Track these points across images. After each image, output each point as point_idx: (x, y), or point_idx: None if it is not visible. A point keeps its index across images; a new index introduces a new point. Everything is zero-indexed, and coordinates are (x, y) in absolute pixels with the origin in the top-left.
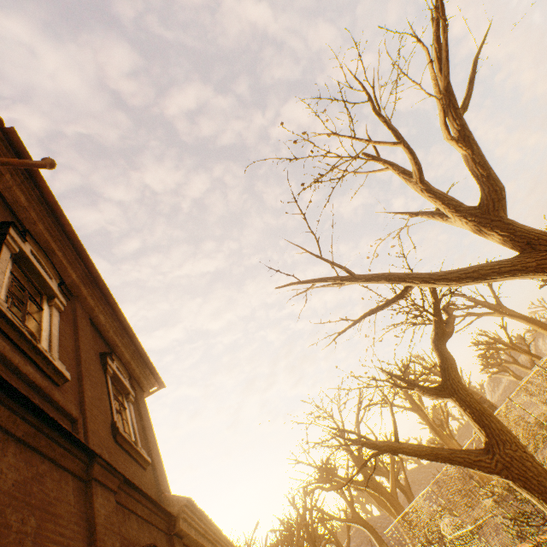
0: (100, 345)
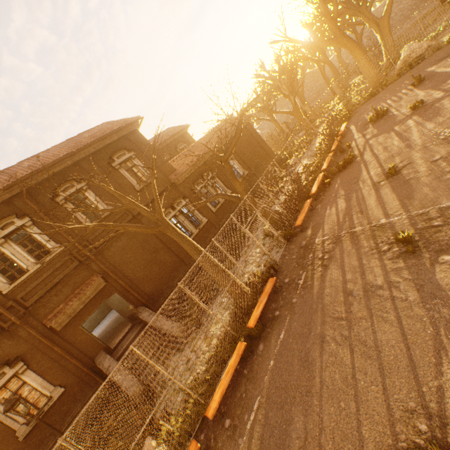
0: (104, 157)
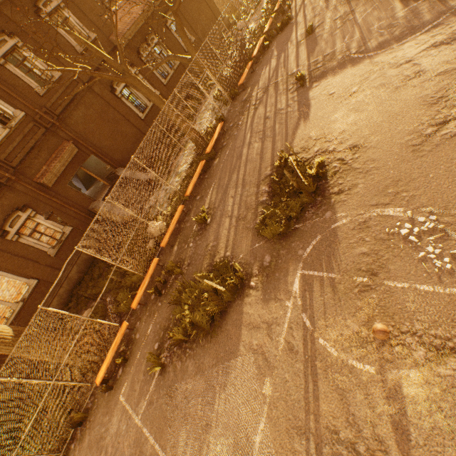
0: (27, 4)
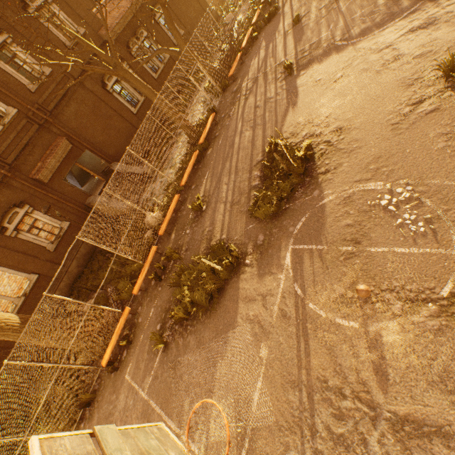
0: None
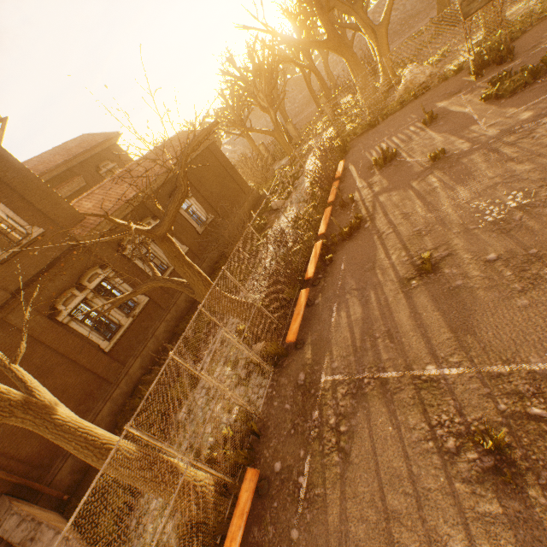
0: None
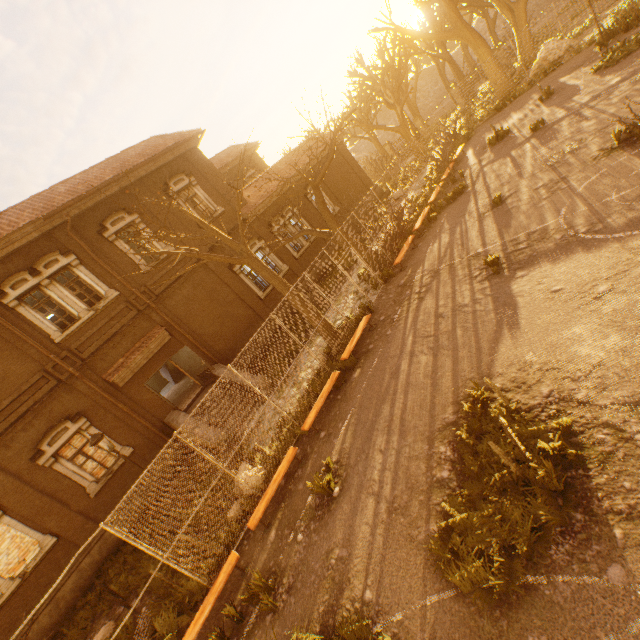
0: (158, 183)
